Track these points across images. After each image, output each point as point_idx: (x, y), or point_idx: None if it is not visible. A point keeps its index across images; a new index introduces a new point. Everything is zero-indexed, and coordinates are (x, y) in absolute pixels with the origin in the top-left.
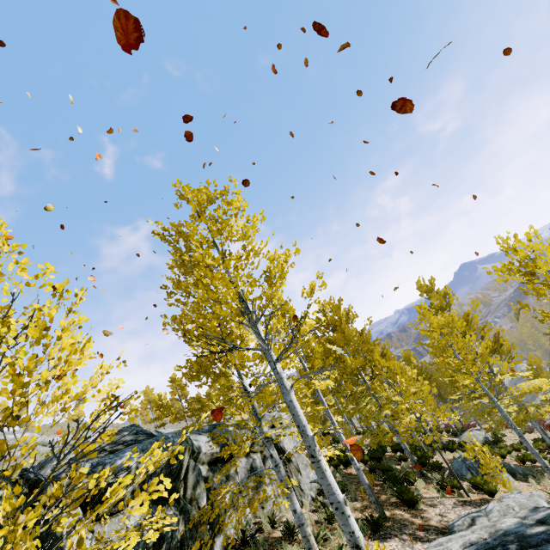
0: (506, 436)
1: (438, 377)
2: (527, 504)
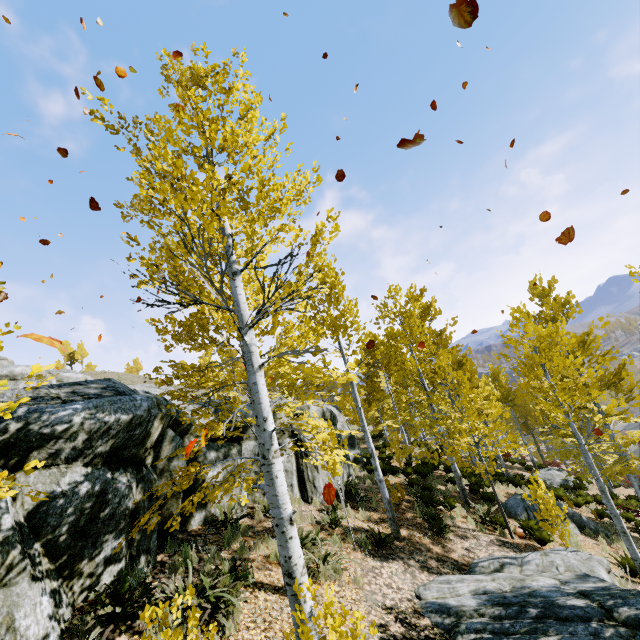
0: (593, 484)
1: (532, 404)
2: (577, 567)
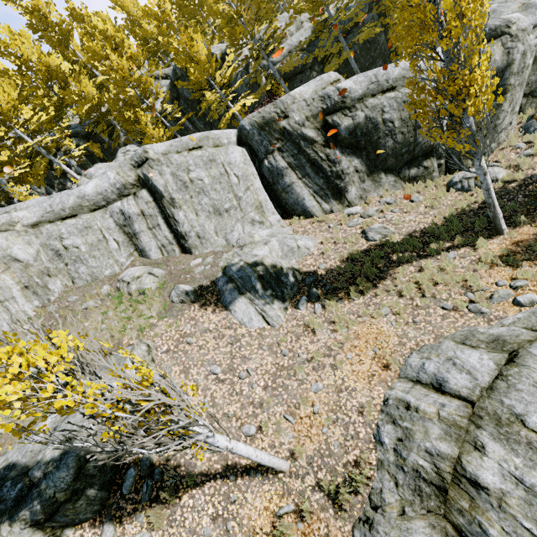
0: None
1: None
2: None
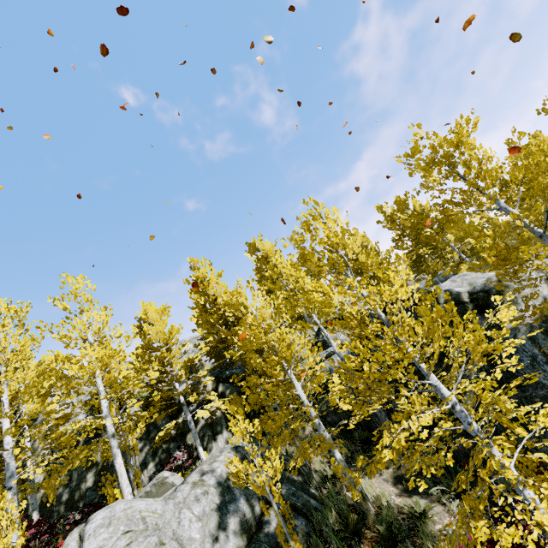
0: None
1: None
2: None
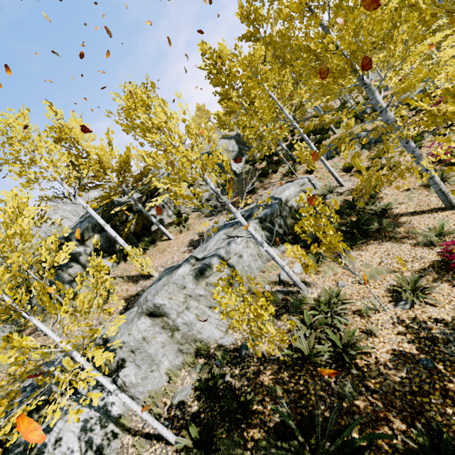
0: None
1: None
2: (276, 193)
